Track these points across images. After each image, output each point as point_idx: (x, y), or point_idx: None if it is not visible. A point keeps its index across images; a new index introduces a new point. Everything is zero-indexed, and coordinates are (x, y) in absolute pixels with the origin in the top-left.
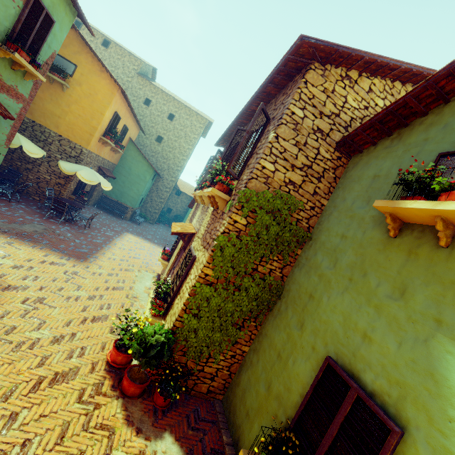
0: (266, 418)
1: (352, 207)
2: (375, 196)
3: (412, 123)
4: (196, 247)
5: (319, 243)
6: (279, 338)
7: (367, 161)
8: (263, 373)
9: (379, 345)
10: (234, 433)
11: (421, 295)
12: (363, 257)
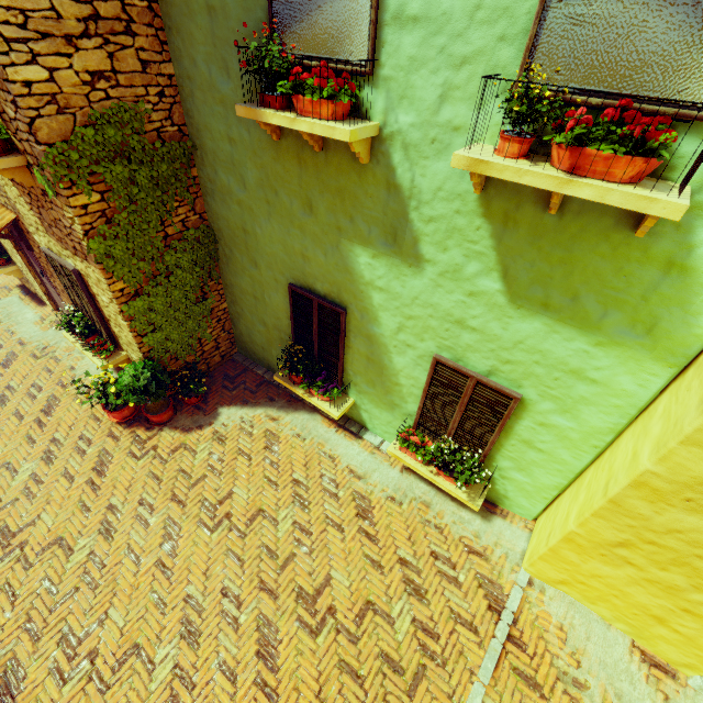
0: (277, 344)
1: (213, 81)
2: (230, 60)
3: None
4: (54, 249)
5: (210, 154)
6: (246, 283)
7: None
8: (253, 317)
9: (315, 260)
10: (264, 364)
11: (323, 208)
12: (265, 170)
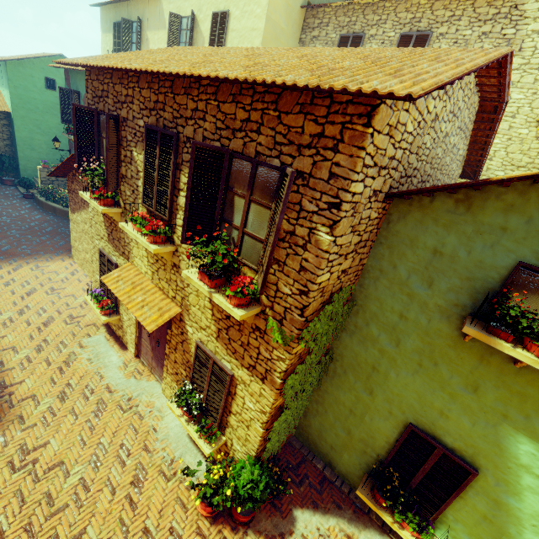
0: (355, 452)
1: (408, 282)
2: (438, 280)
3: (486, 189)
4: (212, 347)
5: (369, 313)
6: (346, 398)
7: (421, 219)
8: (337, 422)
9: (456, 422)
10: (323, 458)
11: (492, 395)
12: (432, 347)
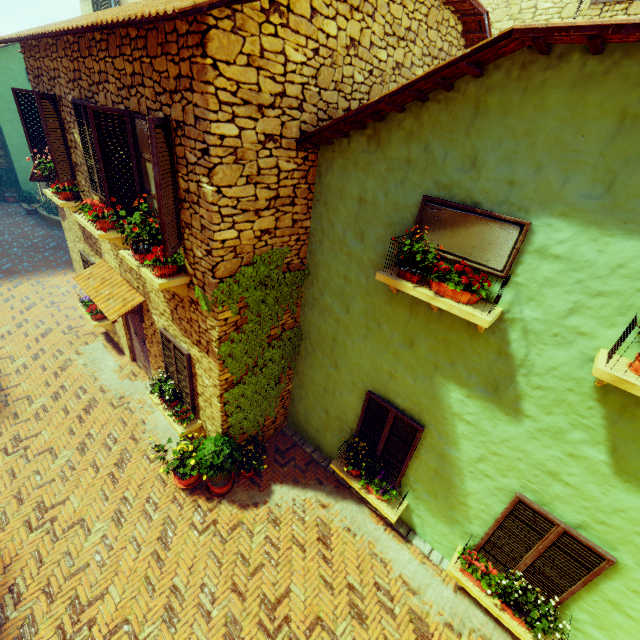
0: (335, 431)
1: (345, 240)
2: (367, 232)
3: (389, 118)
4: (172, 332)
5: (322, 281)
6: (319, 376)
7: (344, 165)
8: (317, 403)
9: (402, 381)
10: (313, 442)
11: (424, 347)
12: (373, 306)
